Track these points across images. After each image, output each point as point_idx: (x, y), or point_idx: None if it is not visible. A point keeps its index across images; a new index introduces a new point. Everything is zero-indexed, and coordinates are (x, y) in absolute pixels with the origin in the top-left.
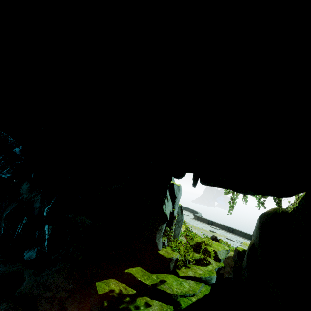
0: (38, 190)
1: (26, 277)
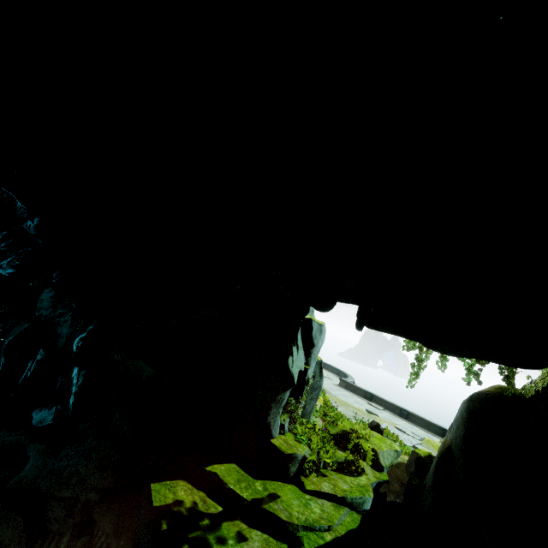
0: (68, 304)
1: (31, 457)
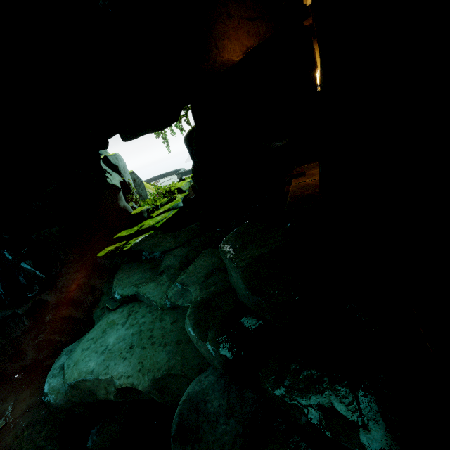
0: None
1: (47, 298)
